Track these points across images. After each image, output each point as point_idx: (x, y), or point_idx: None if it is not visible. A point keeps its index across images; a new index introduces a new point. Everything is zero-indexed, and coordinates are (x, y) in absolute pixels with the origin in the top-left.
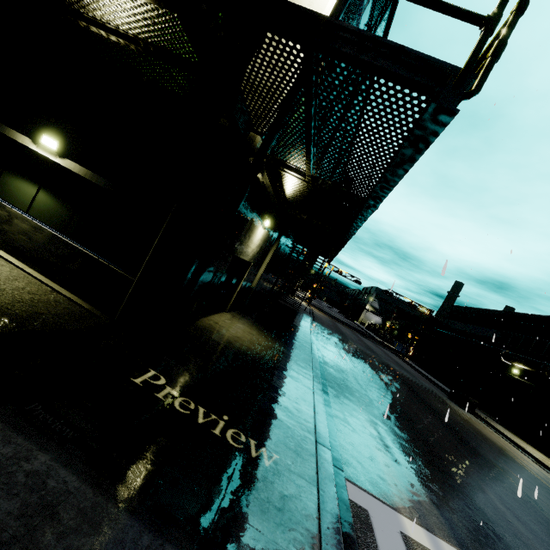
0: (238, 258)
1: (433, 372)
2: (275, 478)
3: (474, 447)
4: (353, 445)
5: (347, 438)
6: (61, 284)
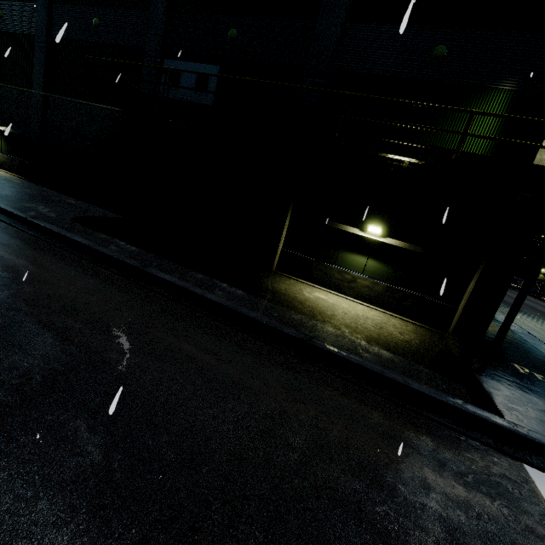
0: None
1: None
2: None
3: None
4: None
5: None
6: (399, 314)
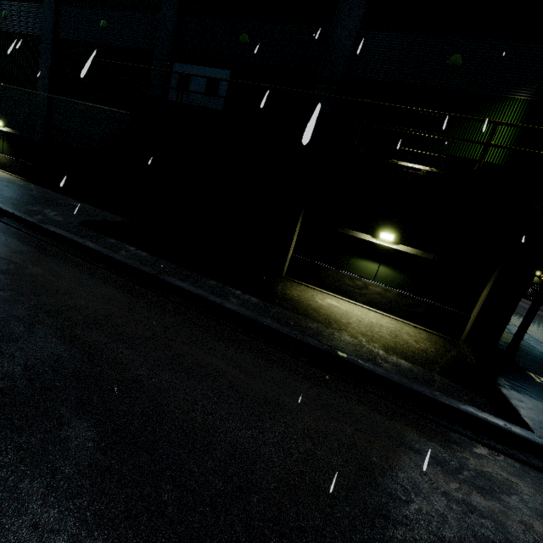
0: None
1: None
2: None
3: None
4: None
5: None
6: (411, 321)
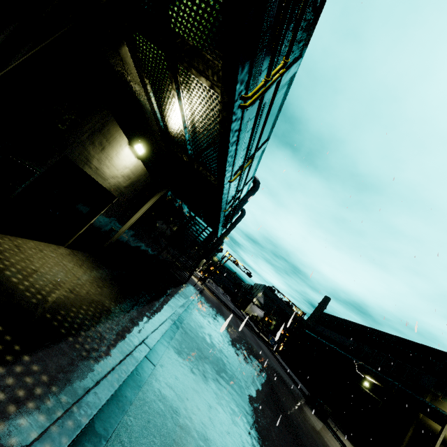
0: (87, 174)
1: (296, 370)
2: None
3: None
4: None
5: None
6: None
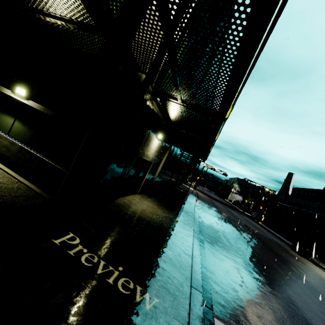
0: (142, 159)
1: (279, 231)
2: (152, 320)
3: (313, 285)
4: (221, 287)
5: (217, 281)
6: (25, 177)
